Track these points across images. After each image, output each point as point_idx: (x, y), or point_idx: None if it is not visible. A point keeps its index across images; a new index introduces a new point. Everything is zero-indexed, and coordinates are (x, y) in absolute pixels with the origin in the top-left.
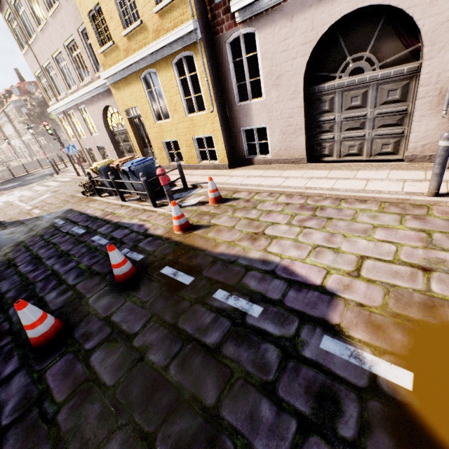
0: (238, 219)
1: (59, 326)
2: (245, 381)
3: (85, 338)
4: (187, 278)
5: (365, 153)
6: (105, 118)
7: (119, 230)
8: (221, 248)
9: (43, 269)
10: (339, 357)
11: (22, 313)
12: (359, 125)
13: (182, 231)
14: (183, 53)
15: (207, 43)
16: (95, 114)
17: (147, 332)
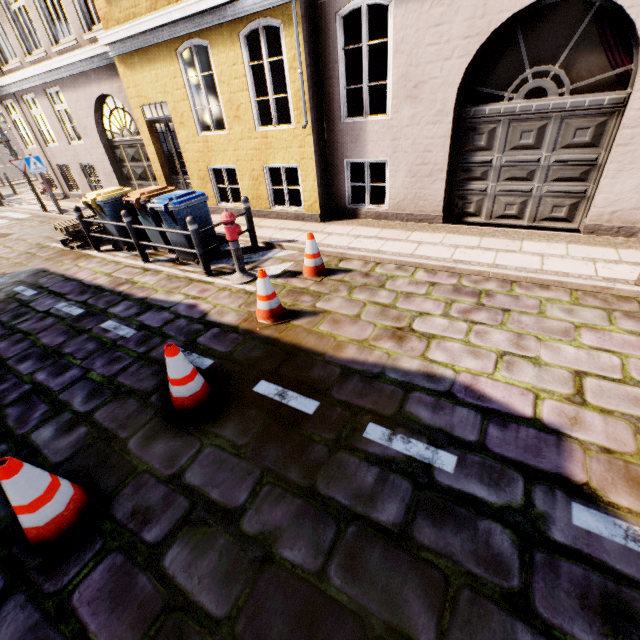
0: (362, 303)
1: (82, 499)
2: (473, 592)
3: (141, 520)
4: (307, 403)
5: (528, 216)
6: (98, 117)
7: (152, 312)
8: (349, 350)
9: (13, 380)
10: (610, 540)
11: (12, 485)
12: (526, 174)
13: (272, 320)
14: (262, 20)
15: (306, 9)
16: (80, 107)
17: (263, 504)
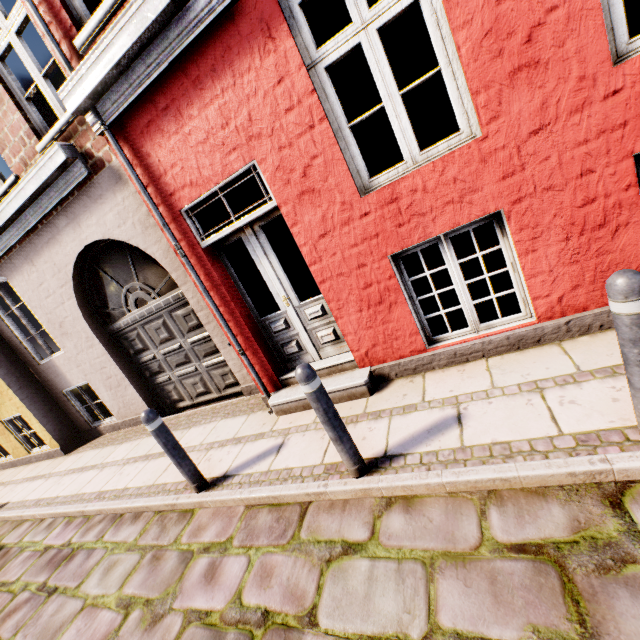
0: None
1: None
2: None
3: None
4: None
5: (213, 388)
6: None
7: None
8: None
9: None
10: None
11: None
12: (184, 358)
13: None
14: None
15: None
16: None
17: None
